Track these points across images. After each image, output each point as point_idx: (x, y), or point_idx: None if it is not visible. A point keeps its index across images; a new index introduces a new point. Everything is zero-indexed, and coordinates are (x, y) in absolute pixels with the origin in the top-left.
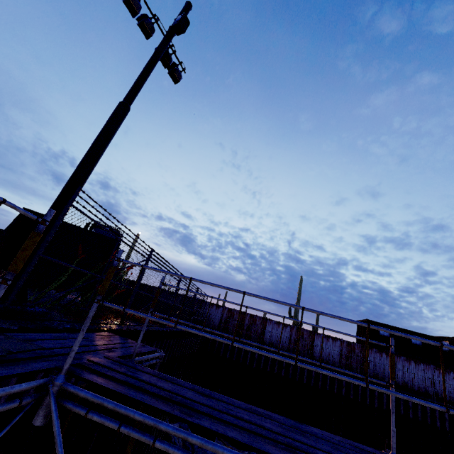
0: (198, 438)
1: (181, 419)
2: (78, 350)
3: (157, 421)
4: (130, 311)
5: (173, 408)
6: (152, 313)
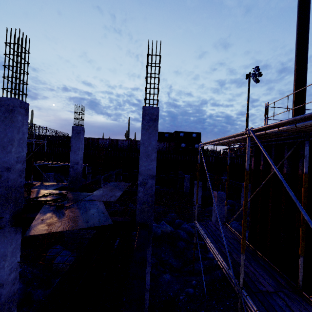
0: None
1: None
2: None
3: None
4: None
5: None
6: None
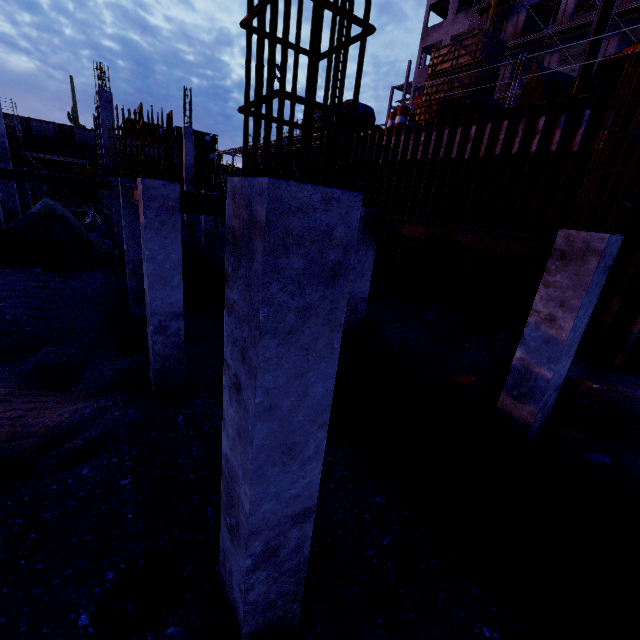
0: None
1: None
2: None
3: None
4: None
5: None
6: None
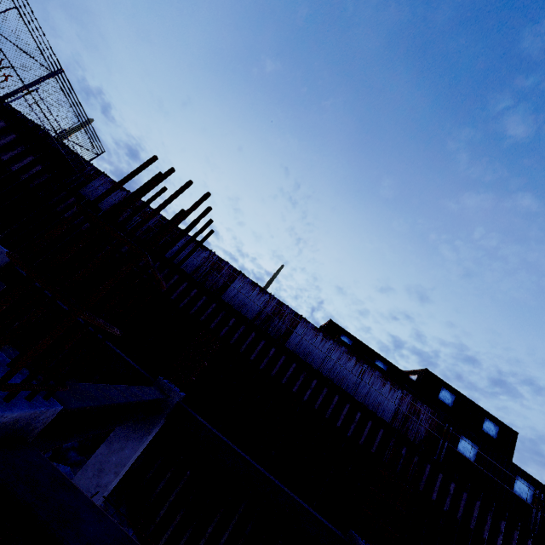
0: None
1: None
2: None
3: None
4: None
5: None
6: None
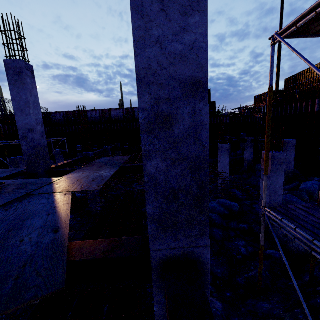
0: None
1: None
2: None
3: None
4: None
5: None
6: None
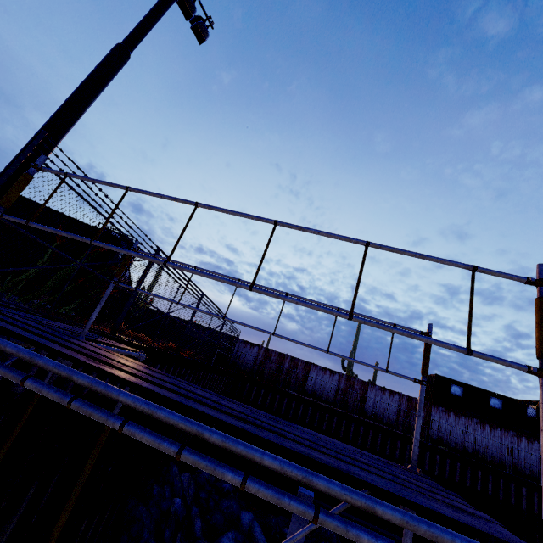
0: (87, 378)
1: (80, 362)
2: (1, 311)
3: (36, 355)
4: (36, 224)
5: (78, 355)
6: (116, 283)
